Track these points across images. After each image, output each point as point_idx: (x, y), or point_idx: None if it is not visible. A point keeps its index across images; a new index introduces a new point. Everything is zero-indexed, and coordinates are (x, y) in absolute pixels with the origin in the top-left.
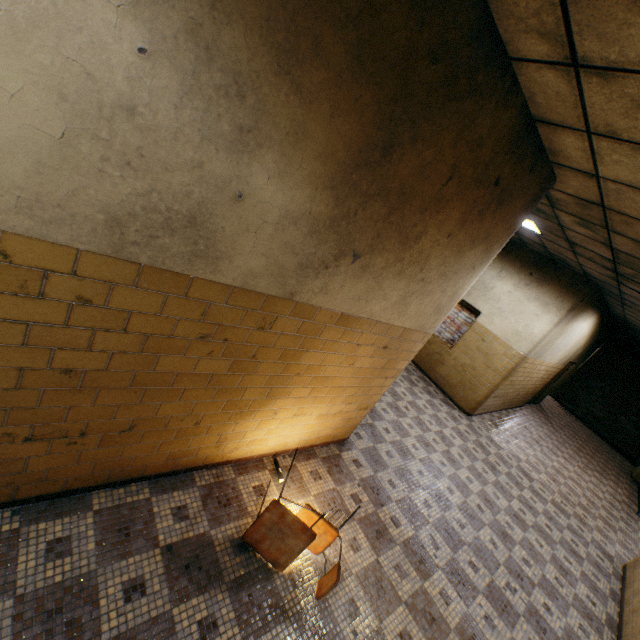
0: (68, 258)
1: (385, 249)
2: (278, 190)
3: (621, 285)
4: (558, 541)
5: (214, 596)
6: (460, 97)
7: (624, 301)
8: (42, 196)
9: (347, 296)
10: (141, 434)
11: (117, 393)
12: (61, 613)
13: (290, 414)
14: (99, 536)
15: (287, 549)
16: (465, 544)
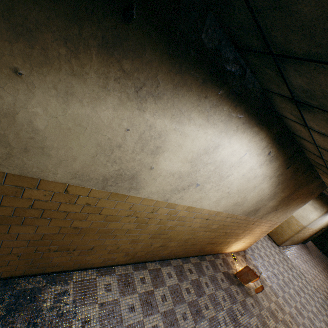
0: (241, 217)
1: (282, 208)
2: (271, 203)
3: None
4: (316, 301)
5: (235, 286)
6: (308, 184)
7: None
8: (245, 210)
9: (270, 217)
10: (220, 244)
11: (226, 236)
12: (214, 281)
13: (242, 242)
14: (211, 266)
15: (248, 279)
16: (286, 292)
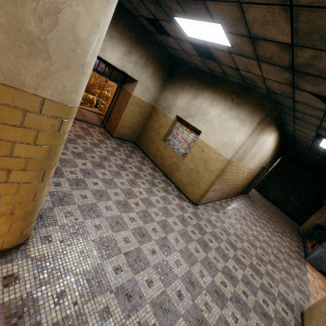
0: None
1: None
2: None
3: (296, 90)
4: (252, 307)
5: None
6: None
7: (296, 114)
8: None
9: None
10: None
11: None
12: None
13: None
14: None
15: None
16: None
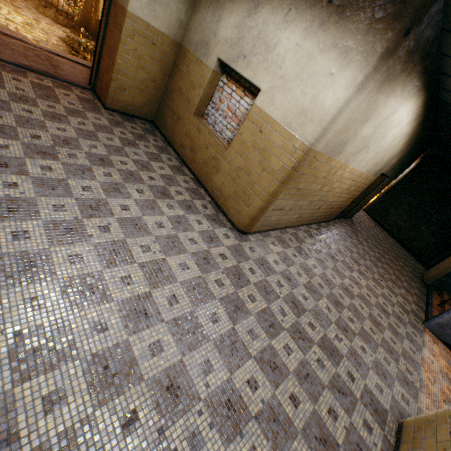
0: None
1: None
2: None
3: None
4: (302, 427)
5: None
6: None
7: None
8: None
9: None
10: None
11: None
12: None
13: None
14: None
15: None
16: None
